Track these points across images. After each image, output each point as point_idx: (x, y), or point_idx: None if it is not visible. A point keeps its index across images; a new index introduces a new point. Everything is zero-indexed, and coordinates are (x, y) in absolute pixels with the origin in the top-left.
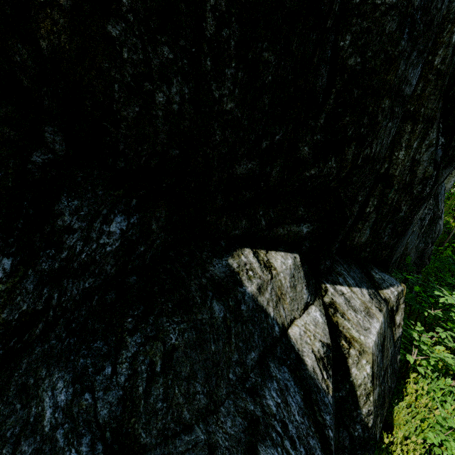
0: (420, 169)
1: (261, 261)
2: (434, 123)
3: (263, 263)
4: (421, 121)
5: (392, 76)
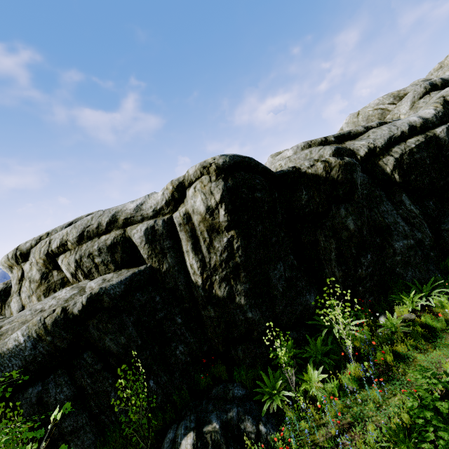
0: None
1: None
2: None
3: None
4: None
5: None
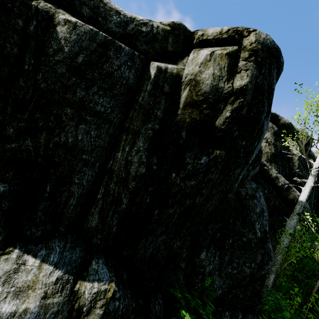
0: (133, 168)
1: None
2: (139, 135)
3: None
4: (131, 133)
5: (70, 95)
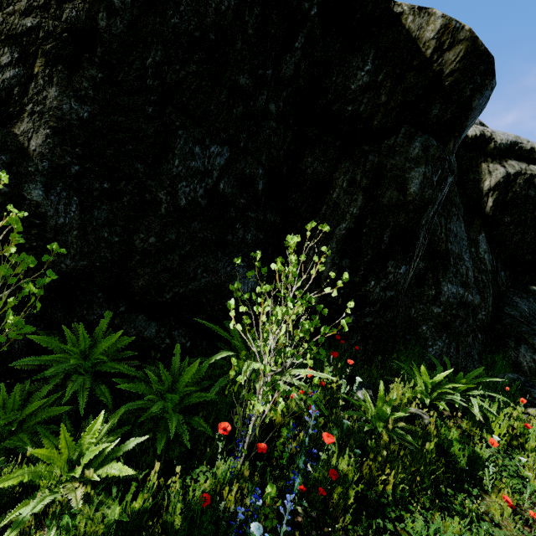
0: None
1: None
2: None
3: None
4: None
5: None
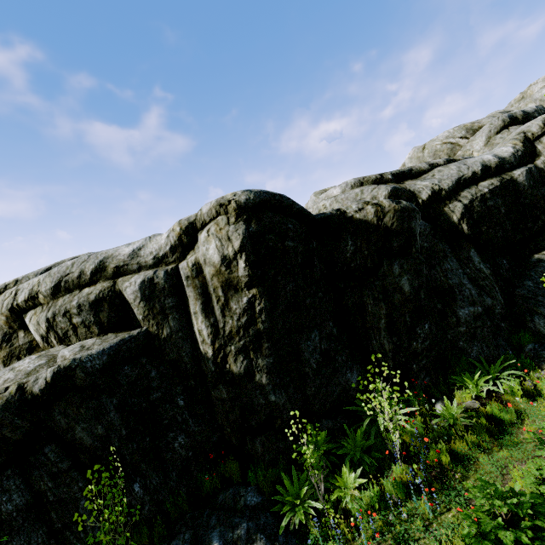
0: None
1: (541, 255)
2: None
3: (542, 255)
4: None
5: (538, 197)
